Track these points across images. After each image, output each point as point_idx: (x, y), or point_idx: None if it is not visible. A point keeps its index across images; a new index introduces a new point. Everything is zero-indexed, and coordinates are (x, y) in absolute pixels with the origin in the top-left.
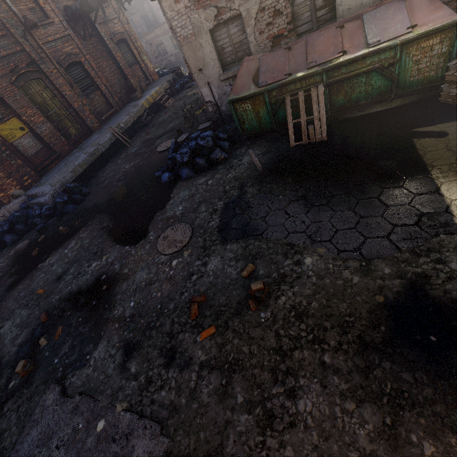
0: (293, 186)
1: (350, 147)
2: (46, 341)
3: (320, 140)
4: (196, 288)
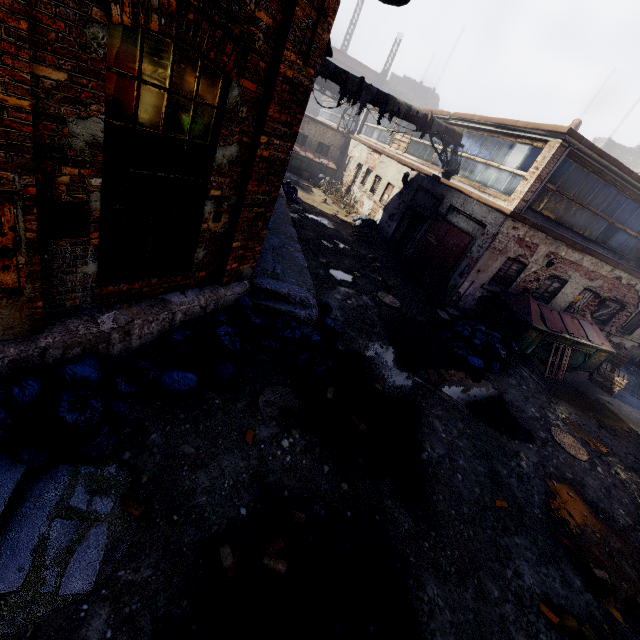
0: (585, 414)
1: (580, 393)
2: (603, 571)
3: (559, 379)
4: (636, 494)
